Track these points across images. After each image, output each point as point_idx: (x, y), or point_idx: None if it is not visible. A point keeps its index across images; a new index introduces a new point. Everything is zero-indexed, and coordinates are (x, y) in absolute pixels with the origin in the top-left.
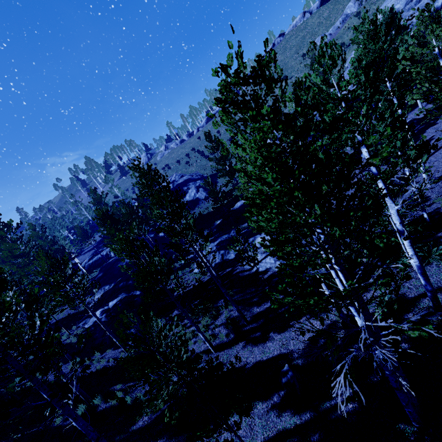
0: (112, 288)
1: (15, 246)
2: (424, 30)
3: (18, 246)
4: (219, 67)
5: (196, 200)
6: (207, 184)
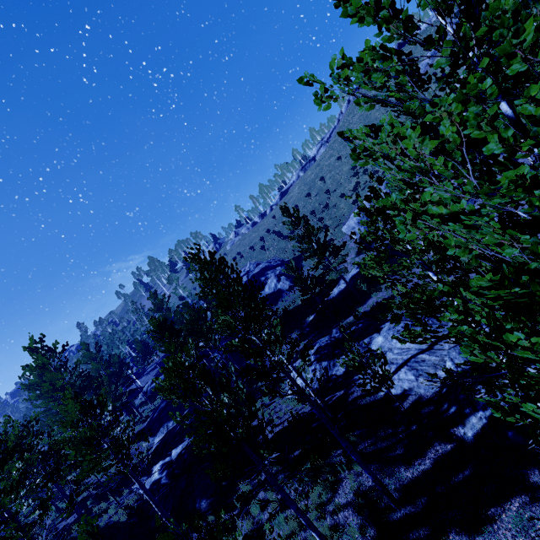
0: (176, 426)
1: (58, 376)
2: None
3: (62, 375)
4: None
5: (278, 292)
6: (291, 270)
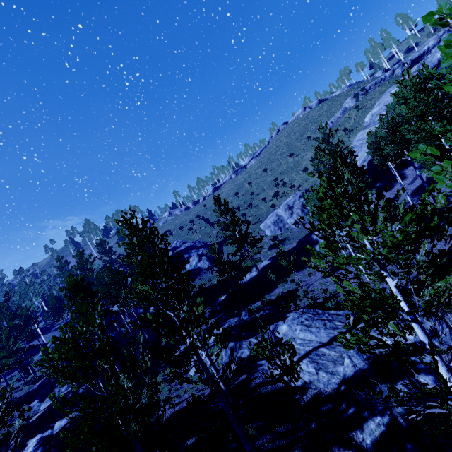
0: (69, 392)
1: None
2: None
3: None
4: None
5: (197, 270)
6: (213, 252)
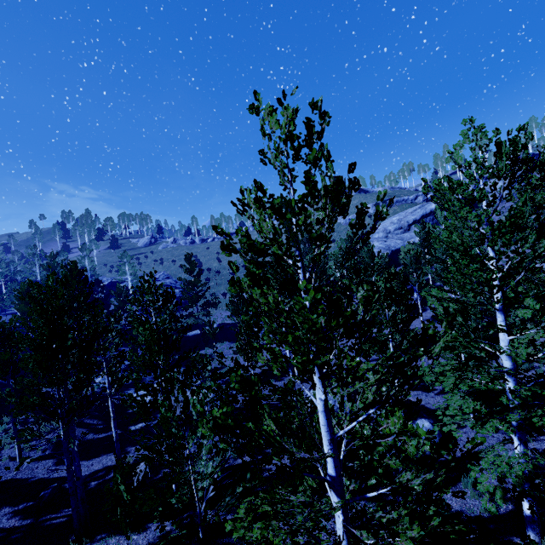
0: None
1: None
2: (395, 256)
3: None
4: (30, 280)
5: None
6: None
